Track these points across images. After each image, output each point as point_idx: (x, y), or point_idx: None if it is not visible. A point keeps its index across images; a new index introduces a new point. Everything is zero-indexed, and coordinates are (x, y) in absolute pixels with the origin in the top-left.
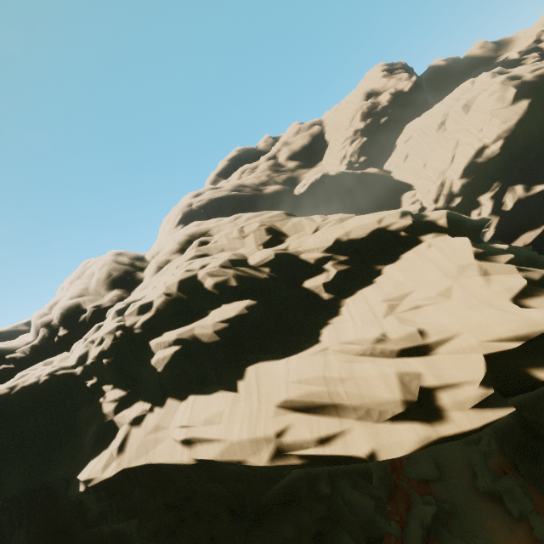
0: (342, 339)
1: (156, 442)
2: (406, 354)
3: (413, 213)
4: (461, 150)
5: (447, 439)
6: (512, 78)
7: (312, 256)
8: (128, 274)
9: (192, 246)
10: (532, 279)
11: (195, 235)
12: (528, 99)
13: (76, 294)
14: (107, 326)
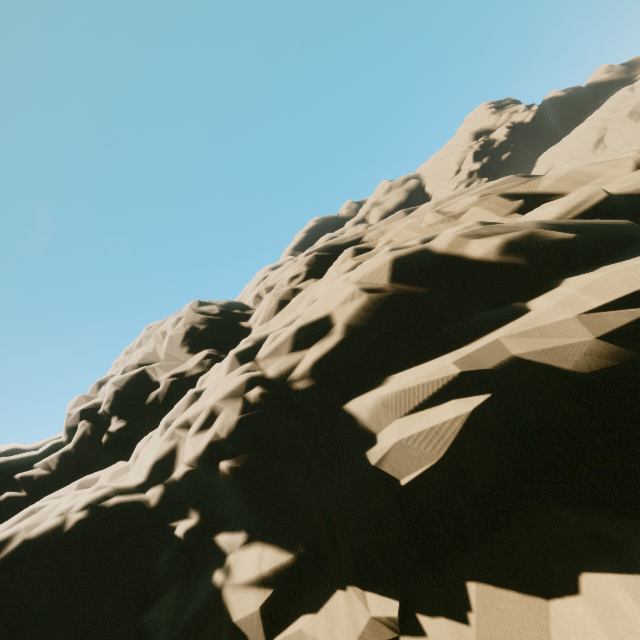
0: None
1: None
2: None
3: None
4: None
5: None
6: None
7: None
8: (223, 326)
9: (342, 259)
10: None
11: (337, 248)
12: None
13: (139, 362)
14: (218, 387)
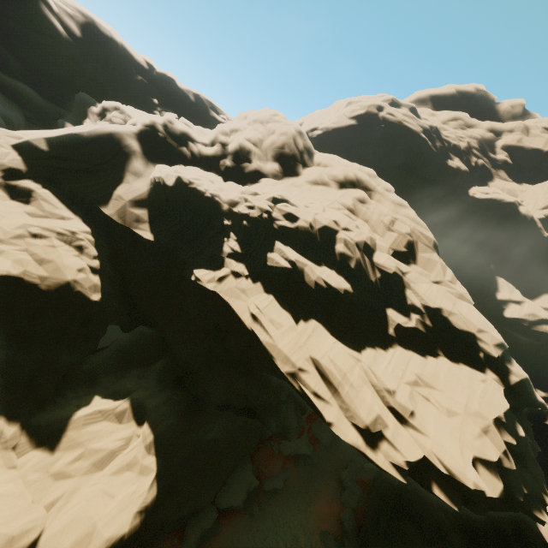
0: (373, 368)
1: (239, 297)
2: (392, 411)
3: (533, 316)
4: None
5: (366, 456)
6: None
7: (413, 299)
8: (294, 159)
9: (351, 192)
10: (502, 463)
11: (362, 183)
12: None
13: (253, 140)
14: (261, 201)
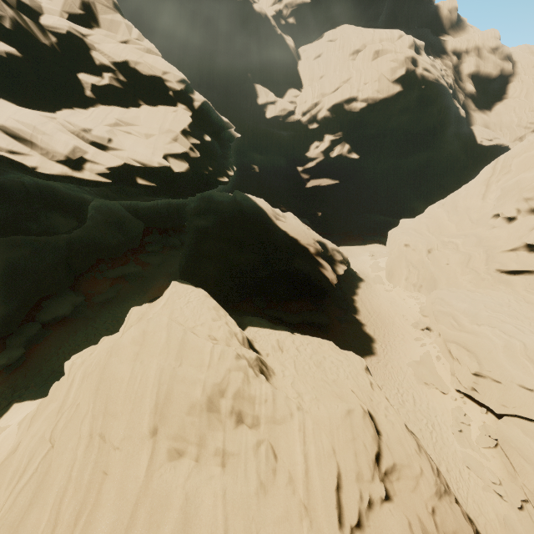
0: (67, 119)
1: None
2: (95, 145)
3: (284, 111)
4: (345, 88)
5: (76, 178)
6: (414, 61)
7: (100, 58)
8: None
9: None
10: (190, 155)
11: None
12: (402, 87)
13: None
14: None
